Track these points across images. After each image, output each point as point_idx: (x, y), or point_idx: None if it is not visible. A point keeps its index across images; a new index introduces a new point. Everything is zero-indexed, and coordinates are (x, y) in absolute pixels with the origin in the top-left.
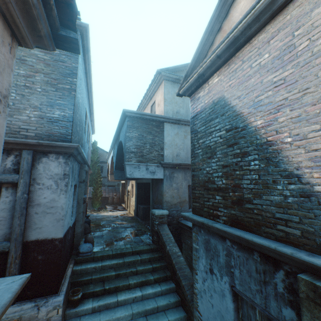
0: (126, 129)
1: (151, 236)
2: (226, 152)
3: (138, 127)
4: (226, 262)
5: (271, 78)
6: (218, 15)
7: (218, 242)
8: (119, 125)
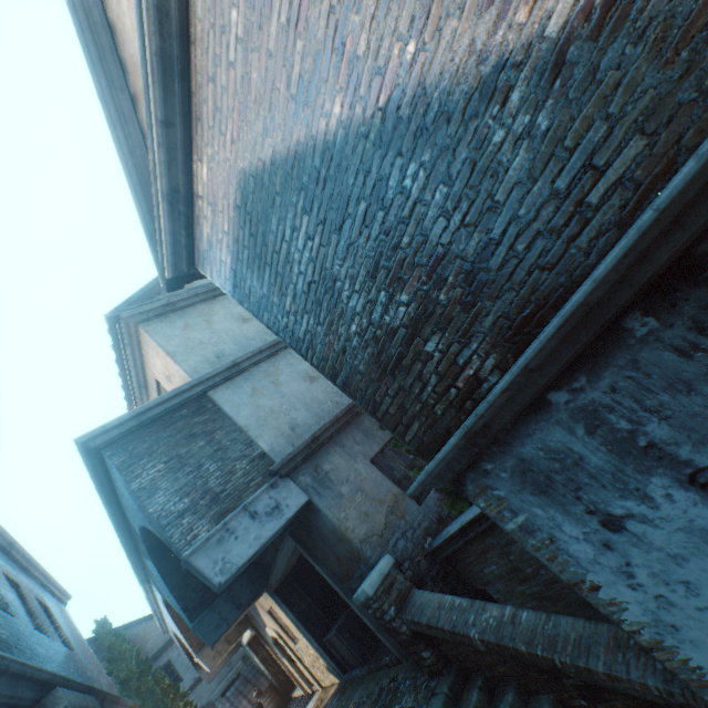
0: (122, 480)
1: (418, 669)
2: (348, 244)
3: (151, 447)
4: (609, 445)
5: (276, 27)
6: (109, 79)
7: (542, 432)
8: (103, 496)
